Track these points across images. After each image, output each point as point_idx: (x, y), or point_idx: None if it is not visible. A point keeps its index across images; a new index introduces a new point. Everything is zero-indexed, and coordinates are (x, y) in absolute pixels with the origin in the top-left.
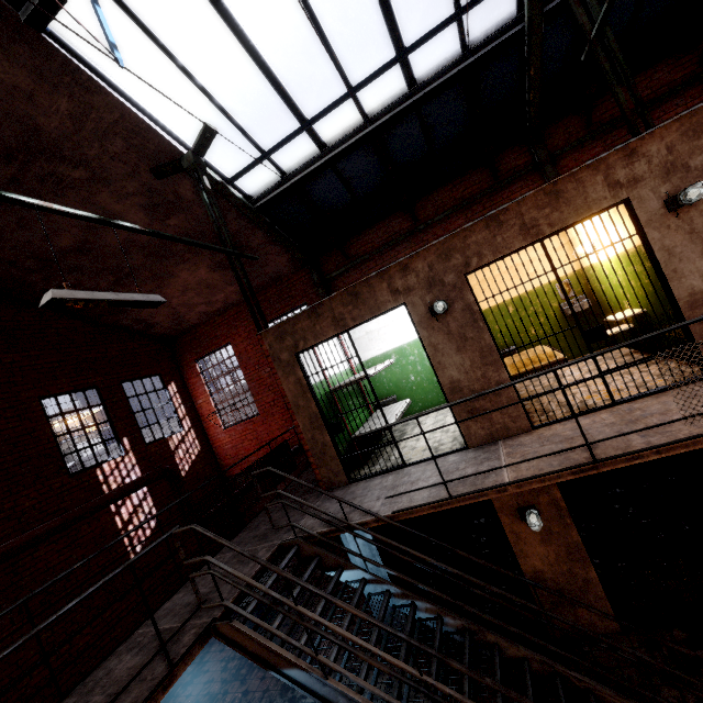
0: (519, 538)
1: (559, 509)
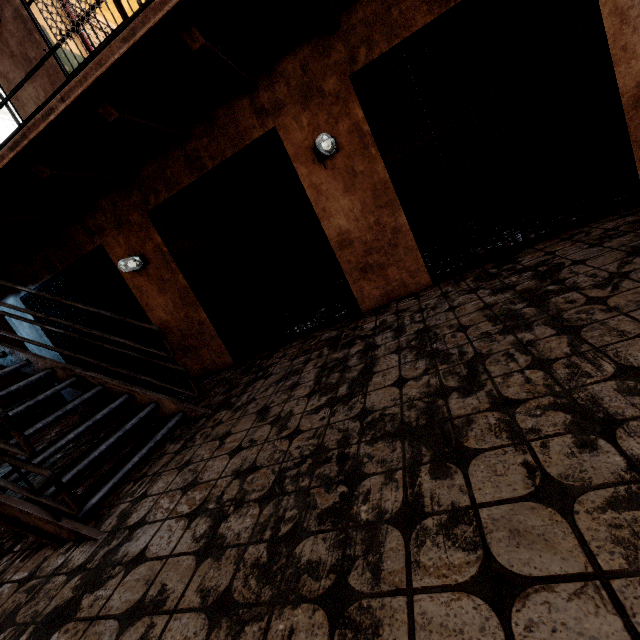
0: (142, 293)
1: (164, 254)
